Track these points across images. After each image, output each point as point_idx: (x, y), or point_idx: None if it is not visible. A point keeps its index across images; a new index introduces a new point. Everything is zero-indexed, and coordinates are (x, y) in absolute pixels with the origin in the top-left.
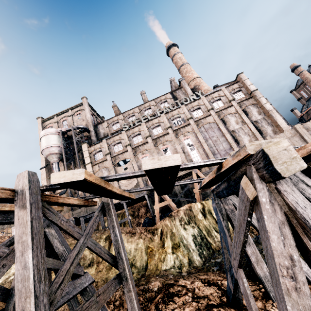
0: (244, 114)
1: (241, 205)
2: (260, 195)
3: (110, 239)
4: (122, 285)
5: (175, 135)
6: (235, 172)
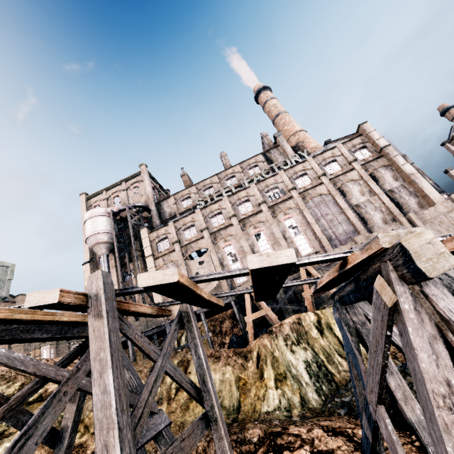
0: (373, 181)
1: (377, 314)
2: (401, 301)
3: (184, 366)
4: (210, 429)
5: (271, 213)
6: (366, 269)
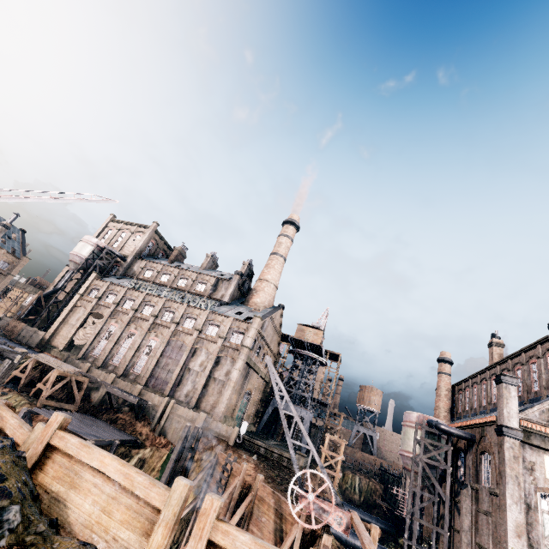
0: (213, 362)
1: None
2: None
3: None
4: None
5: (151, 327)
6: None
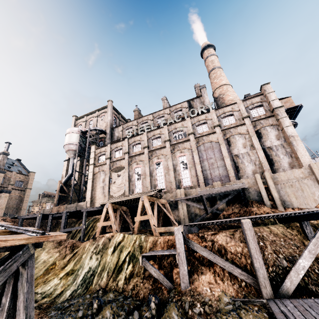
0: (256, 137)
1: None
2: None
3: None
4: None
5: (171, 150)
6: None
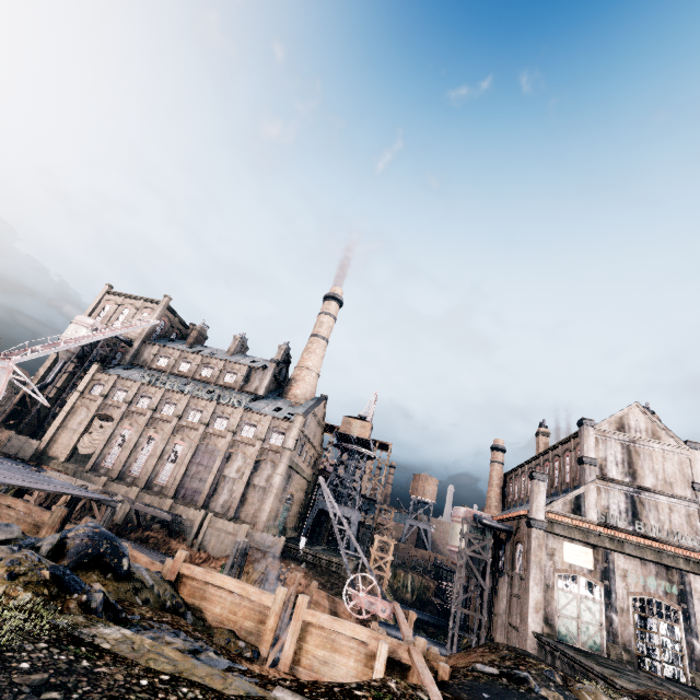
0: (251, 467)
1: None
2: None
3: None
4: None
5: (175, 430)
6: None
